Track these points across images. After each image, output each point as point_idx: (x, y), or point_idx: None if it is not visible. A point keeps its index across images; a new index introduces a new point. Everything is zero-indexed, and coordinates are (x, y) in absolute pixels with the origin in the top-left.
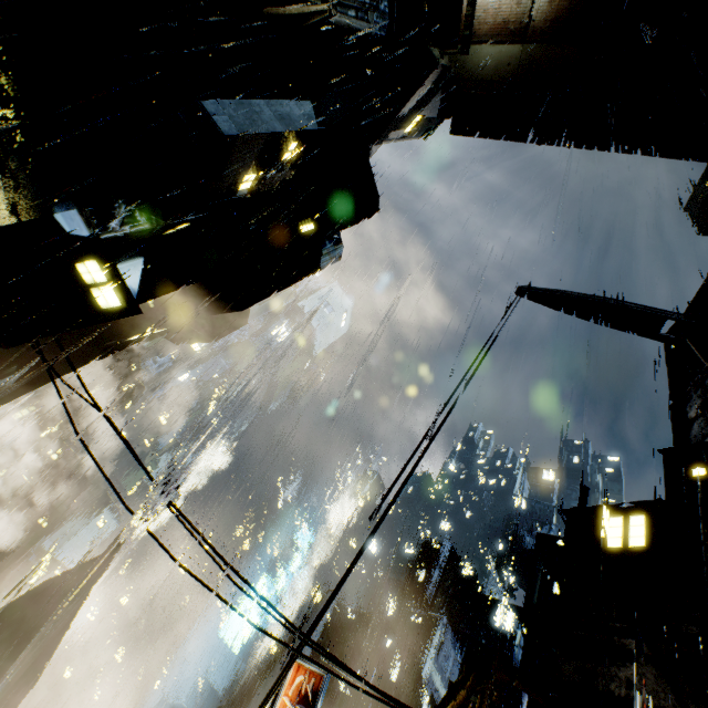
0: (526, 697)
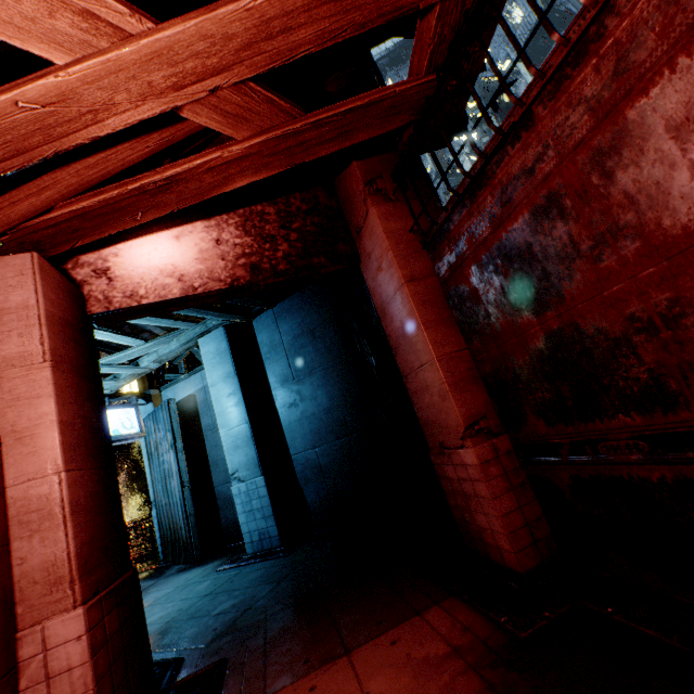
0: None
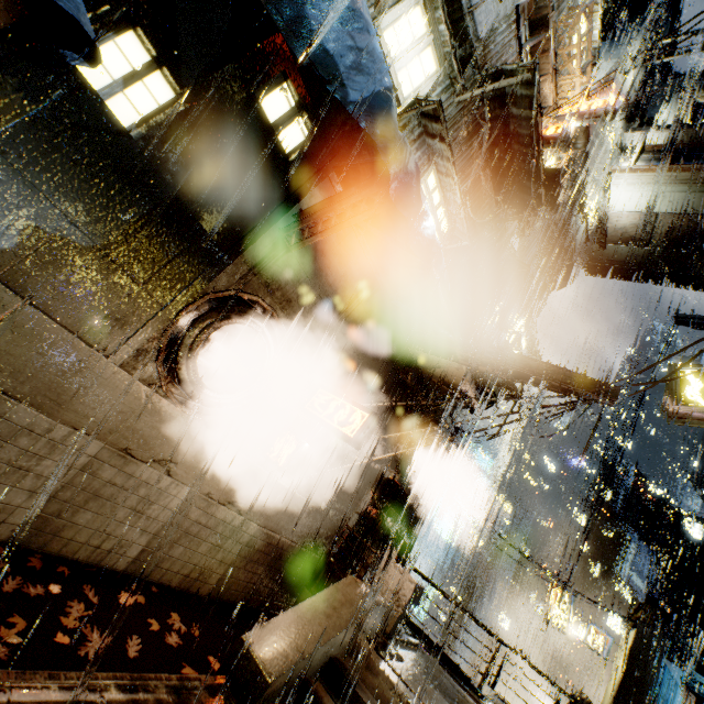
0: (675, 615)
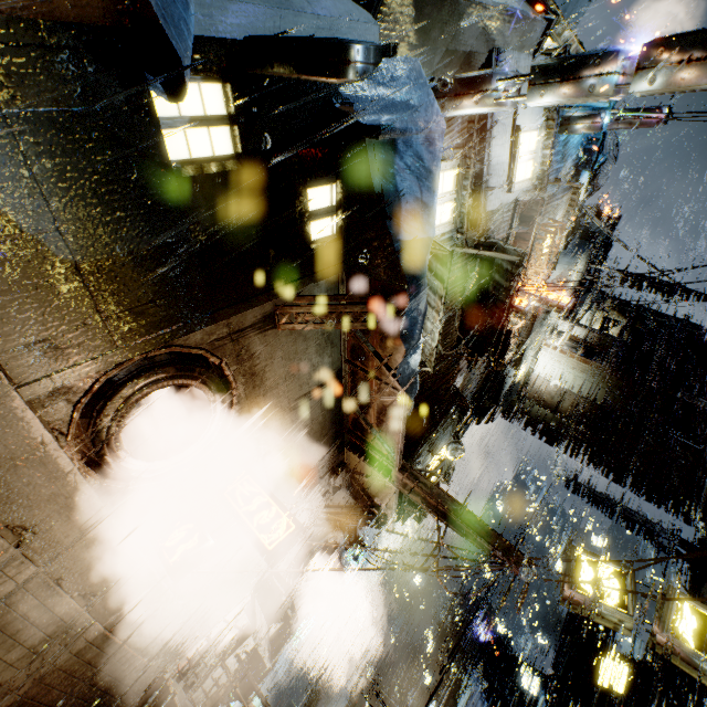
0: None
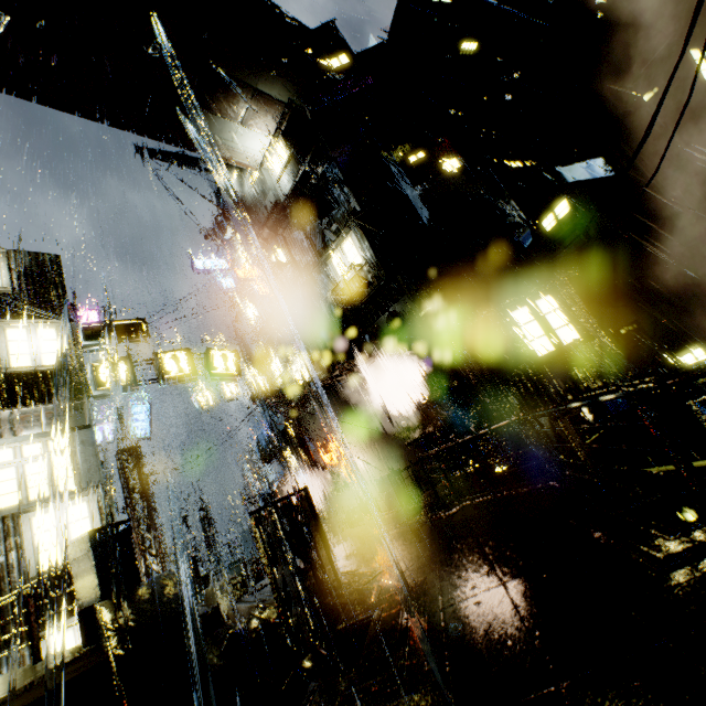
0: None
